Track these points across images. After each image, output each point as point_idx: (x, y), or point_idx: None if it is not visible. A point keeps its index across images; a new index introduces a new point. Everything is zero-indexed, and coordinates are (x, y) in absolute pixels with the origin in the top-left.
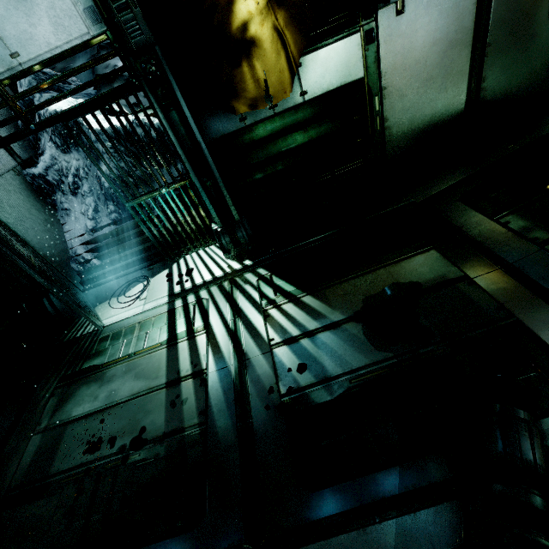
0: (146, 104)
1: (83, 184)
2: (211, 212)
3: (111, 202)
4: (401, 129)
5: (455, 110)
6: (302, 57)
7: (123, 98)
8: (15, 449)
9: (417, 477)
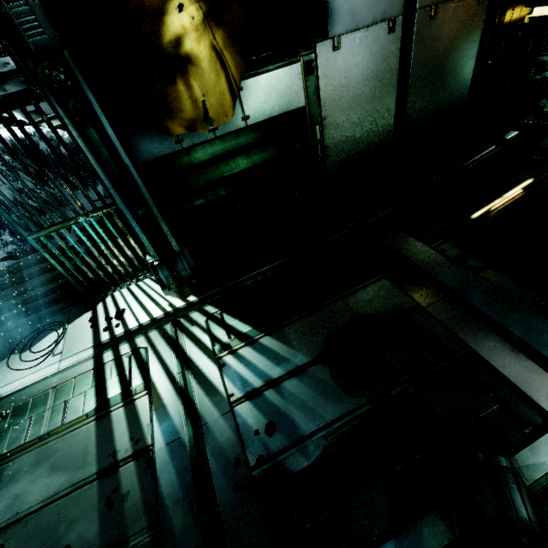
0: (51, 112)
1: None
2: (145, 243)
3: (5, 231)
4: (341, 157)
5: (386, 142)
6: (243, 80)
7: (18, 108)
8: None
9: None
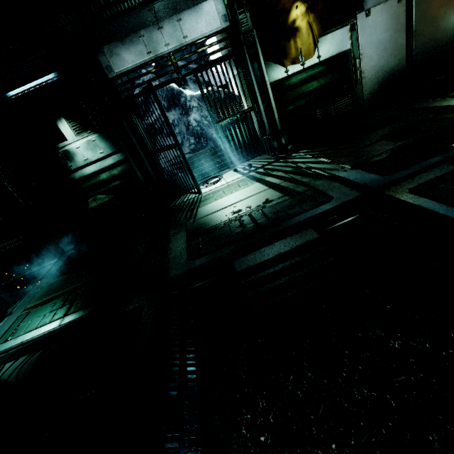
0: None
1: (175, 129)
2: (266, 125)
3: (192, 137)
4: (371, 78)
5: (401, 67)
6: (319, 38)
7: (227, 60)
8: (178, 231)
9: (449, 154)
